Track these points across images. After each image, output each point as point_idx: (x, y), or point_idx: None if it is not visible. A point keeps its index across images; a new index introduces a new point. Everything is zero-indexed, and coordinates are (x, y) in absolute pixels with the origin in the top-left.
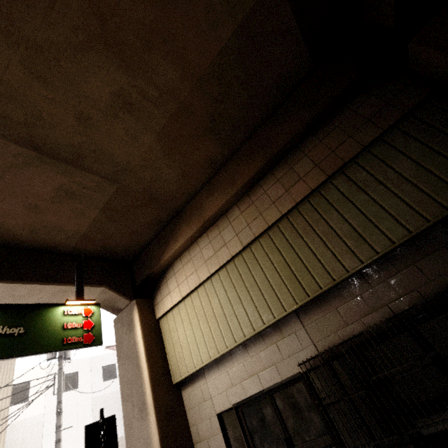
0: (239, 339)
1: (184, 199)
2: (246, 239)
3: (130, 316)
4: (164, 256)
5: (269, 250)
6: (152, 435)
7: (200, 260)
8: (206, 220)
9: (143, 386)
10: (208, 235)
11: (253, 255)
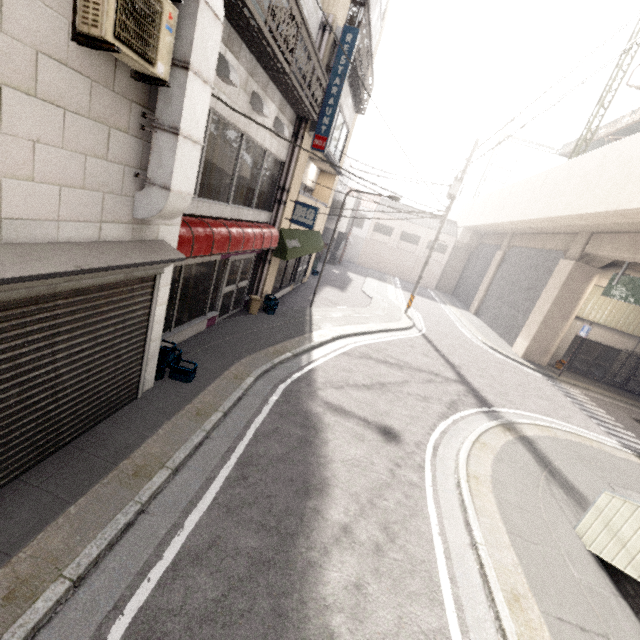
0: (618, 329)
1: None
2: None
3: (591, 275)
4: (638, 268)
5: None
6: (564, 329)
7: None
8: None
9: (573, 311)
10: None
11: None
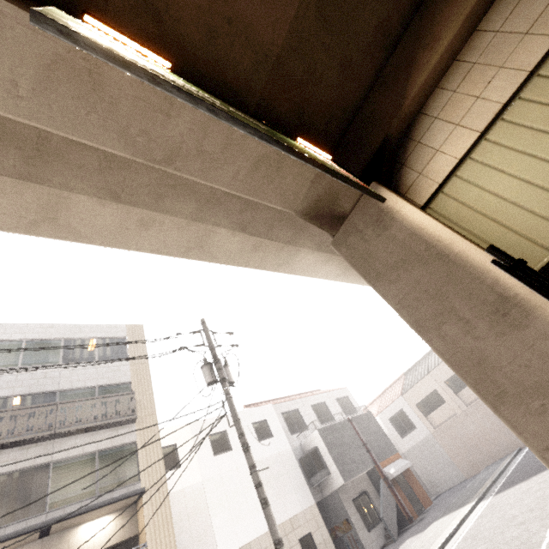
0: None
1: None
2: None
3: (374, 209)
4: (411, 88)
5: None
6: None
7: (507, 44)
8: None
9: (481, 276)
10: None
11: None
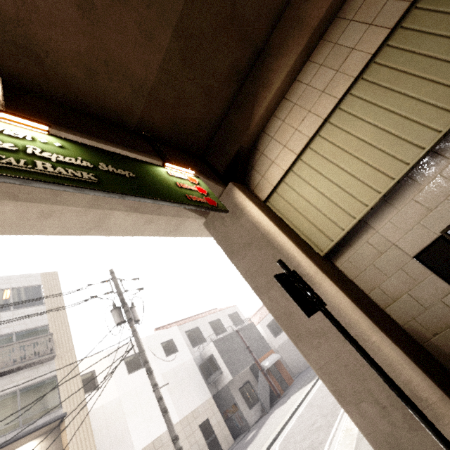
0: (430, 141)
1: (268, 23)
2: (392, 17)
3: (231, 203)
4: (255, 115)
5: (445, 3)
6: (335, 302)
7: (312, 96)
8: (314, 29)
9: (290, 260)
10: (315, 59)
11: (411, 32)
